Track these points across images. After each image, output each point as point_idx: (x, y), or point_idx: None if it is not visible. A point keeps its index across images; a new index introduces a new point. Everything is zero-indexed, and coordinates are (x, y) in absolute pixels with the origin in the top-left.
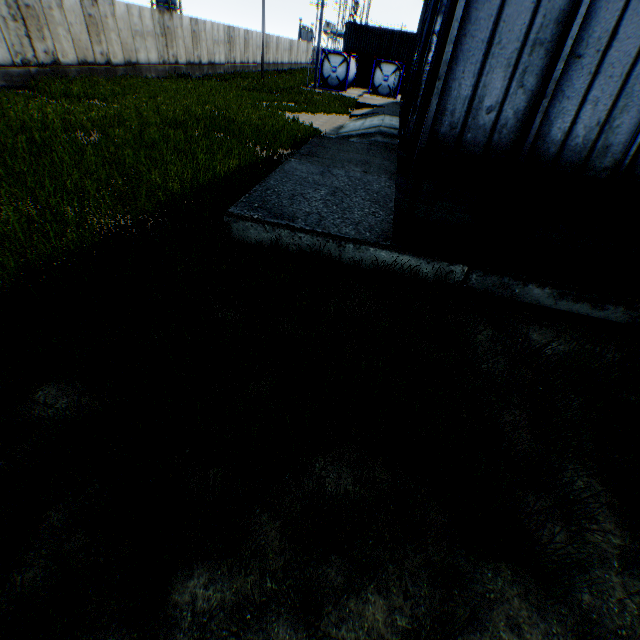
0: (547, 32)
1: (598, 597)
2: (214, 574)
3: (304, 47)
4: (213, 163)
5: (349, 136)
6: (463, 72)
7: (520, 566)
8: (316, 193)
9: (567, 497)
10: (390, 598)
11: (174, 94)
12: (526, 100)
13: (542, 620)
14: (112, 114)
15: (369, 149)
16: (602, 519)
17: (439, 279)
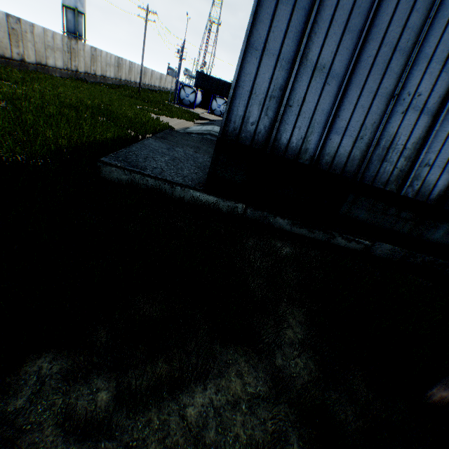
0: (276, 93)
1: (286, 360)
2: (58, 356)
3: (170, 79)
4: (95, 133)
5: (191, 133)
6: (239, 103)
7: (249, 348)
8: (162, 158)
9: (277, 314)
10: (172, 364)
11: (72, 89)
12: (269, 122)
13: (255, 371)
14: (21, 92)
15: (201, 141)
16: (295, 327)
17: (230, 211)
